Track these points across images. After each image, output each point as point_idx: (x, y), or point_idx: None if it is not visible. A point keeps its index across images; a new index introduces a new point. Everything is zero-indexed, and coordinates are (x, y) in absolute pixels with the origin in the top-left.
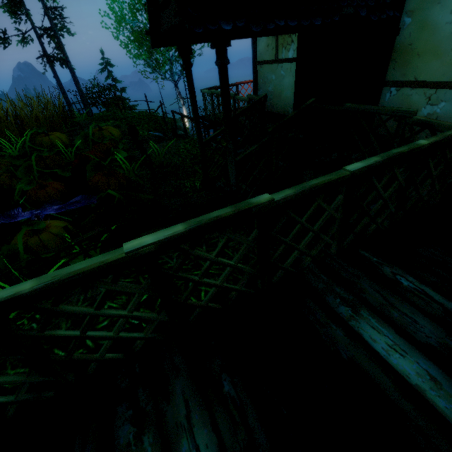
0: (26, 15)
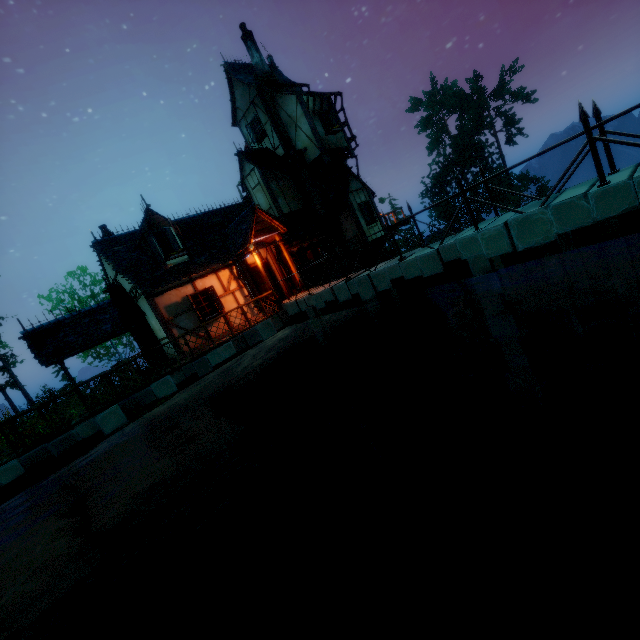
0: None
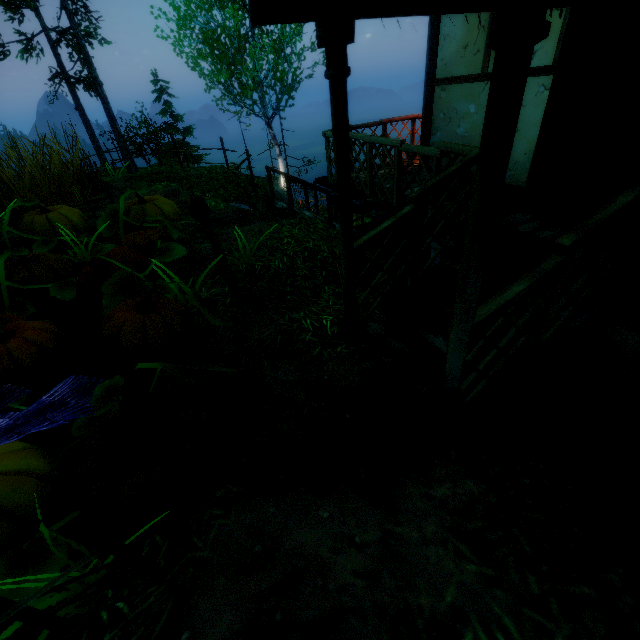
0: (31, 7)
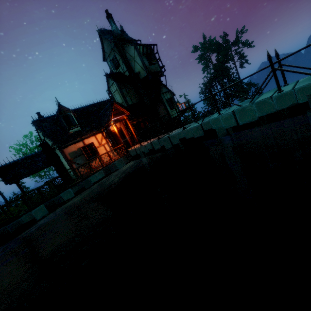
0: None
